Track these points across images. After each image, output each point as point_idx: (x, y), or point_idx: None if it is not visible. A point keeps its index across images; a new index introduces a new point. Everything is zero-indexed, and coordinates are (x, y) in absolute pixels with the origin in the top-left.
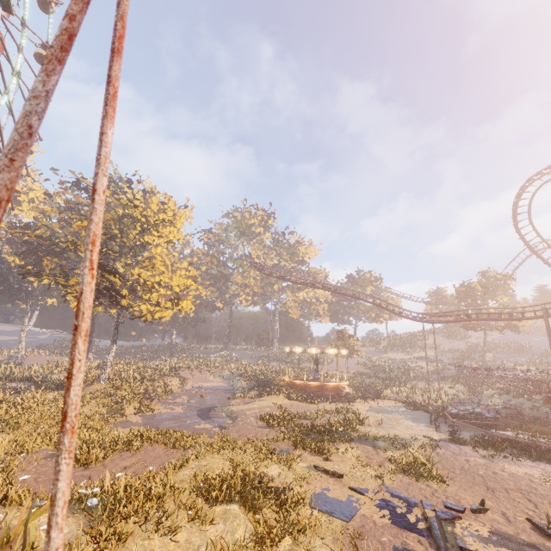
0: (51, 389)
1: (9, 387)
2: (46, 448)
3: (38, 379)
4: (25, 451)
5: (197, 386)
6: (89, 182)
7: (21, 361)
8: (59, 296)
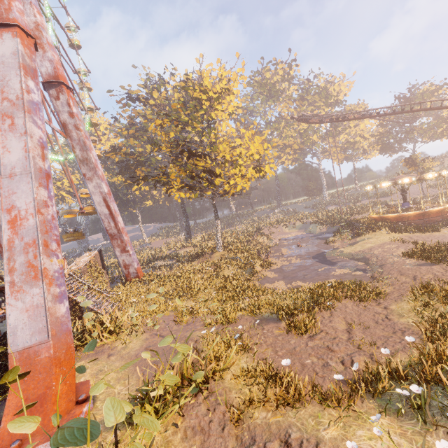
0: (186, 261)
1: (161, 265)
2: (241, 314)
3: (172, 256)
4: (230, 320)
5: (282, 239)
6: (138, 91)
7: (150, 246)
8: (152, 198)
